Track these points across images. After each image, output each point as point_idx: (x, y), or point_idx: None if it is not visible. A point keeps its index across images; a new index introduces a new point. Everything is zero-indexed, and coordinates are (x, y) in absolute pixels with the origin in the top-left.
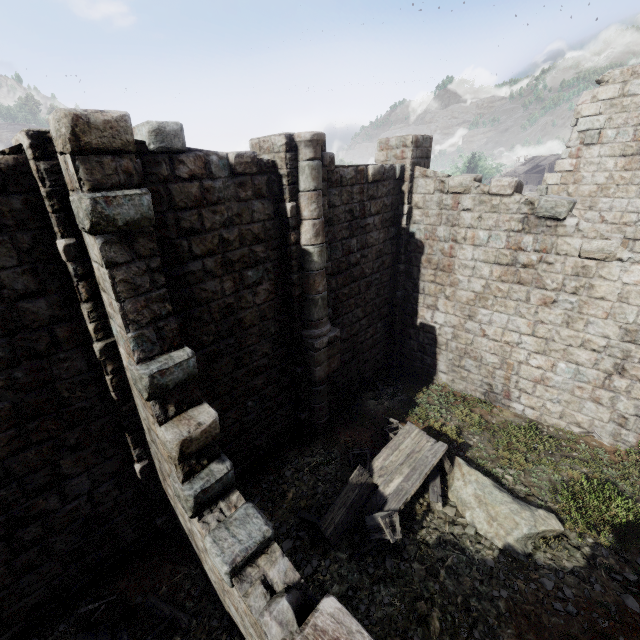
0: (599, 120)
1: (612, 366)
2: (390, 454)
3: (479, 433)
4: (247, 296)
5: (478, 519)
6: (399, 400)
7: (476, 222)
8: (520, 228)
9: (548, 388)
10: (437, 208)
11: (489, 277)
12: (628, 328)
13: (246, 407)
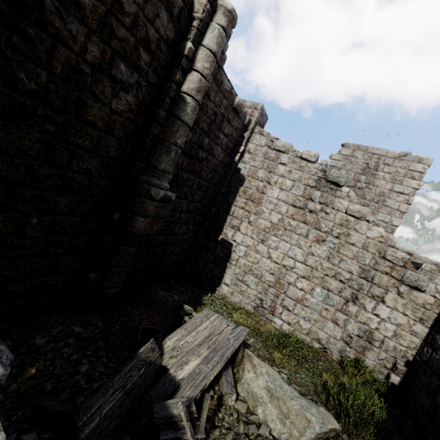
0: (340, 163)
1: (350, 295)
2: (186, 335)
3: (254, 336)
4: (107, 87)
5: (271, 416)
6: (188, 297)
7: (287, 173)
8: (314, 185)
9: (305, 307)
10: (263, 157)
11: (285, 213)
12: (364, 268)
13: (25, 223)
